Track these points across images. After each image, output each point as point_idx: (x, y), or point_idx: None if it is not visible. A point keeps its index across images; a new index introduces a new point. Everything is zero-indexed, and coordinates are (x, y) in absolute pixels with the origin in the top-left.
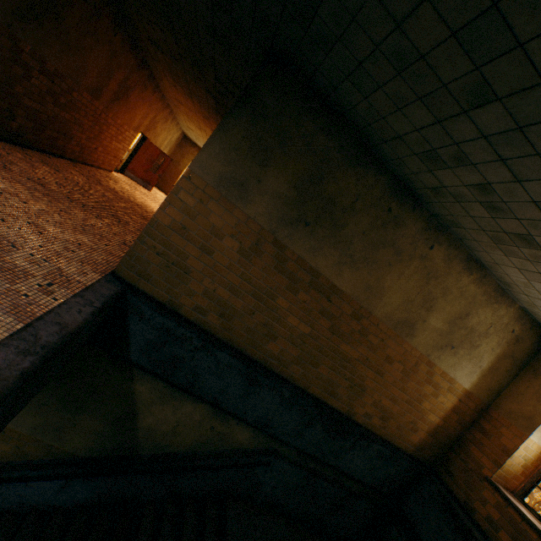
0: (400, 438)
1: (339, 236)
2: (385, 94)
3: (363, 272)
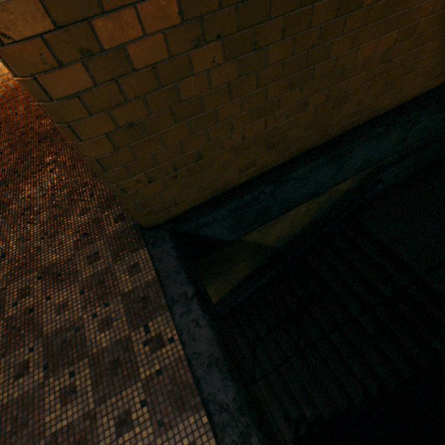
0: None
1: None
2: None
3: None
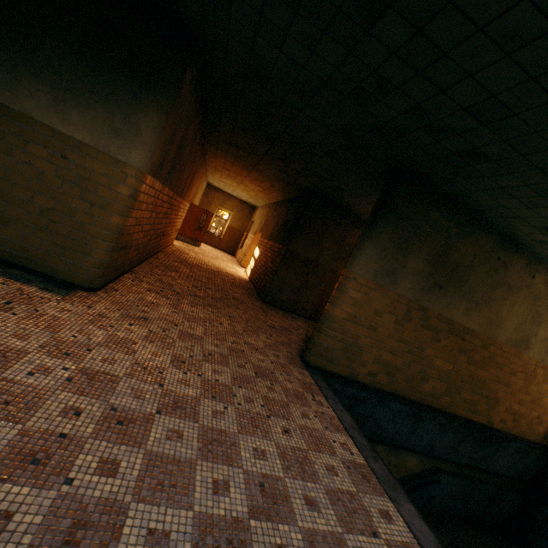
0: (529, 432)
1: (464, 289)
2: (518, 201)
3: (485, 311)
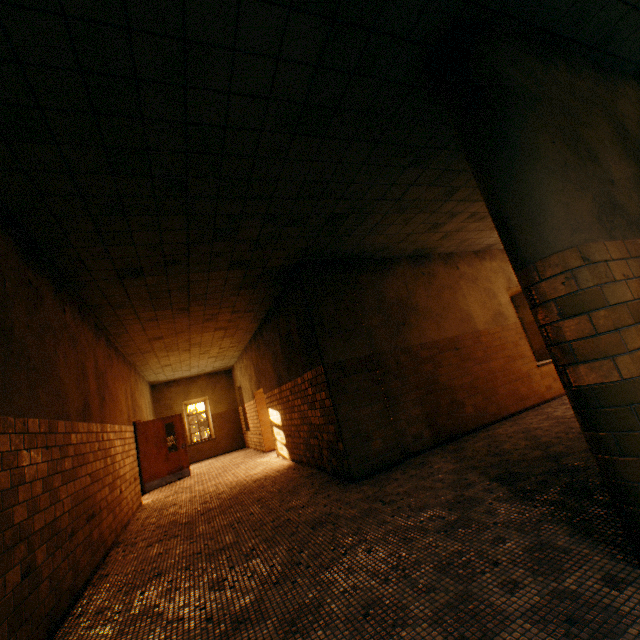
0: None
1: None
2: None
3: None
